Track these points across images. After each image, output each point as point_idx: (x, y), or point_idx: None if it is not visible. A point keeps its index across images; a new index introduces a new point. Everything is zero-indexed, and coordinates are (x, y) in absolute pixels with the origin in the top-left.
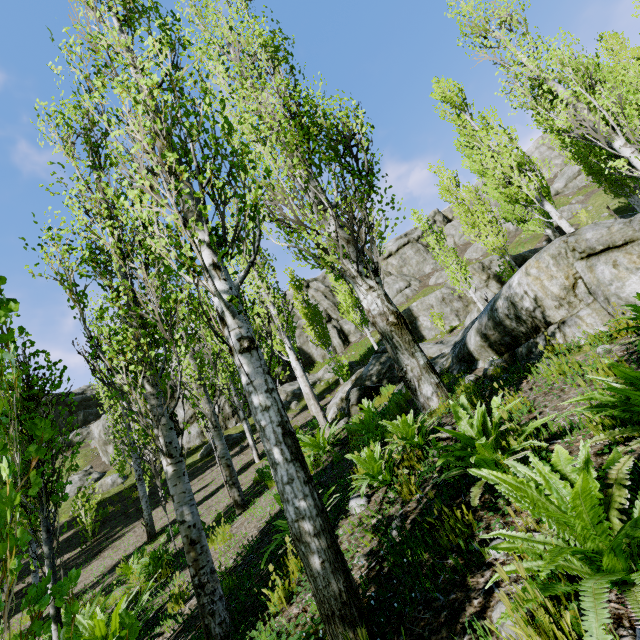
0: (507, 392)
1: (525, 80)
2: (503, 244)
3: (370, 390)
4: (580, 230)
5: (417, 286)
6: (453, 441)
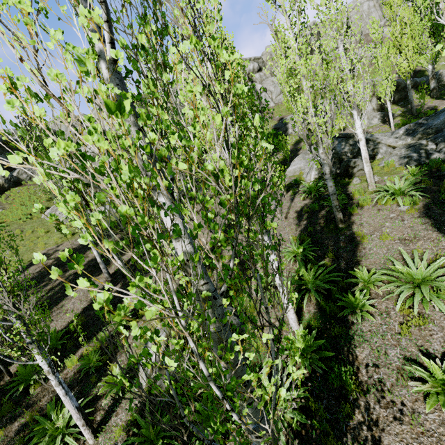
0: None
1: None
2: (412, 70)
3: None
4: None
5: None
6: None
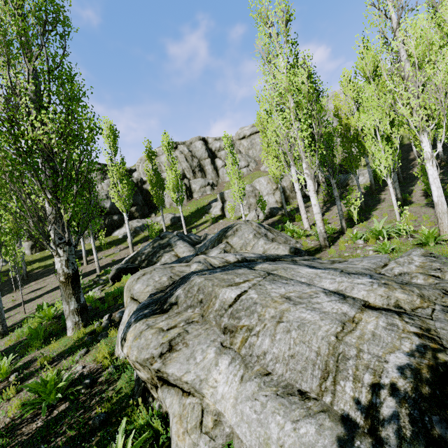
0: (58, 361)
1: (273, 86)
2: (279, 176)
3: (125, 271)
4: (142, 278)
5: (253, 168)
6: (1, 388)
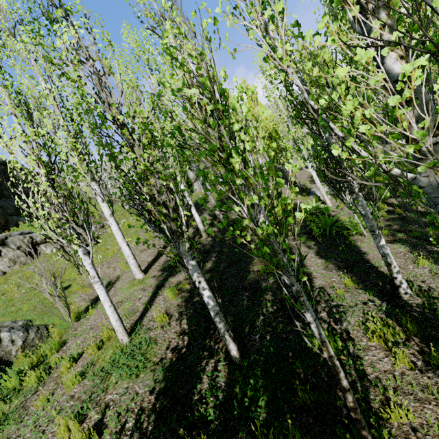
0: None
1: None
2: None
3: None
4: None
5: None
6: None
